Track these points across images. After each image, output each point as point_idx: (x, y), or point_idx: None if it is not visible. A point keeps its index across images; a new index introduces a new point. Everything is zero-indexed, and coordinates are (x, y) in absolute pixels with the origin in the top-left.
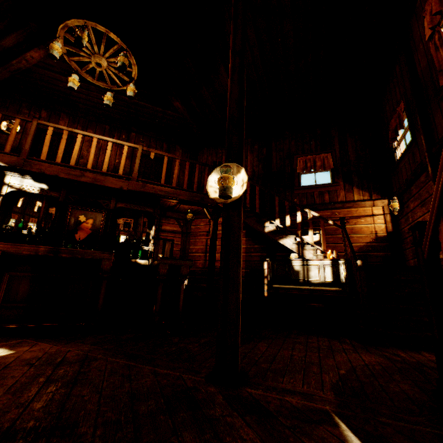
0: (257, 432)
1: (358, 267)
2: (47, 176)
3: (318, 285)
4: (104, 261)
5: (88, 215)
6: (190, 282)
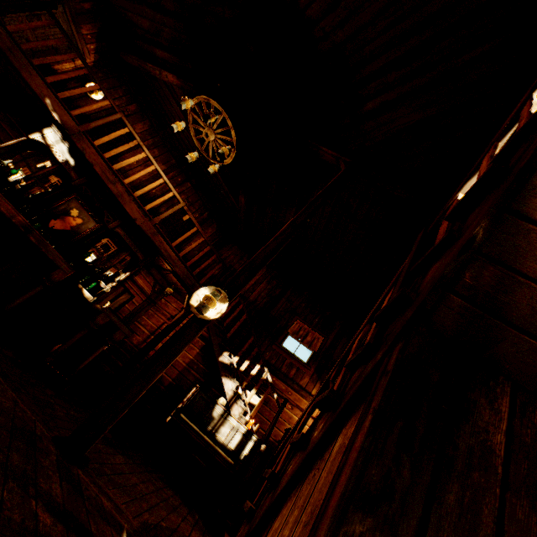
0: (64, 493)
1: (259, 450)
2: (83, 157)
3: (218, 444)
4: (60, 271)
5: (83, 214)
6: (110, 349)
